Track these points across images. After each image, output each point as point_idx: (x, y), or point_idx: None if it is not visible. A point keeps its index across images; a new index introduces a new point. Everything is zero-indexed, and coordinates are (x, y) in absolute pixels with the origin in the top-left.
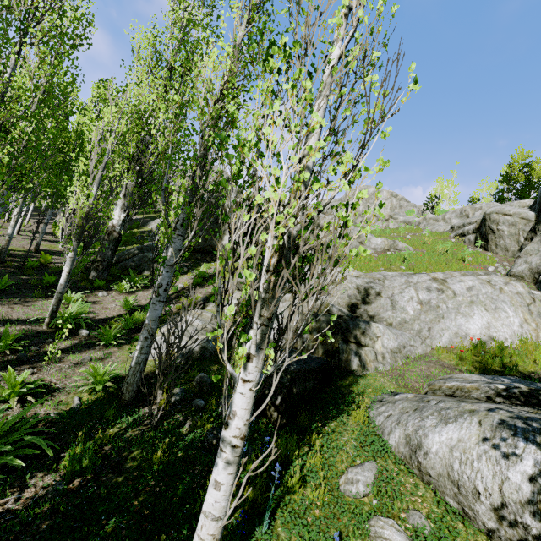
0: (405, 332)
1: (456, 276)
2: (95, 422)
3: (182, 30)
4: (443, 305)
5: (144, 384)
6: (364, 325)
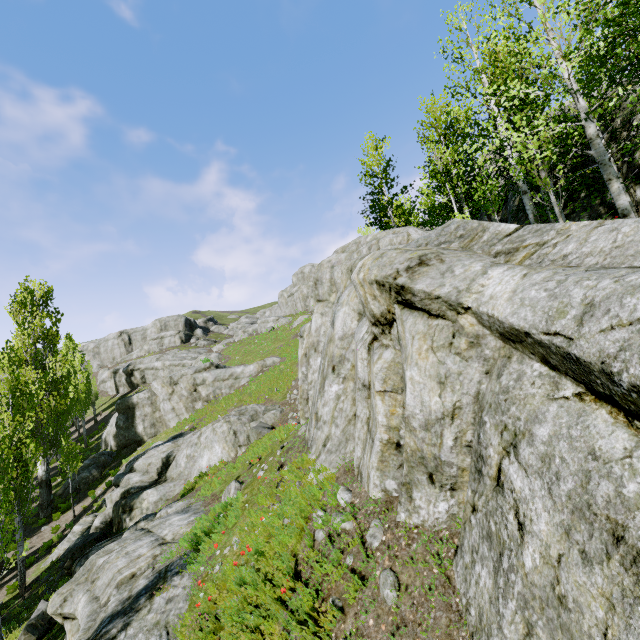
0: (170, 484)
1: (209, 427)
2: (5, 607)
3: (27, 338)
4: (196, 454)
5: (35, 580)
6: (138, 496)
